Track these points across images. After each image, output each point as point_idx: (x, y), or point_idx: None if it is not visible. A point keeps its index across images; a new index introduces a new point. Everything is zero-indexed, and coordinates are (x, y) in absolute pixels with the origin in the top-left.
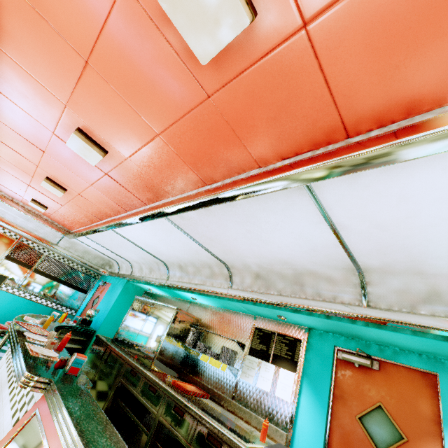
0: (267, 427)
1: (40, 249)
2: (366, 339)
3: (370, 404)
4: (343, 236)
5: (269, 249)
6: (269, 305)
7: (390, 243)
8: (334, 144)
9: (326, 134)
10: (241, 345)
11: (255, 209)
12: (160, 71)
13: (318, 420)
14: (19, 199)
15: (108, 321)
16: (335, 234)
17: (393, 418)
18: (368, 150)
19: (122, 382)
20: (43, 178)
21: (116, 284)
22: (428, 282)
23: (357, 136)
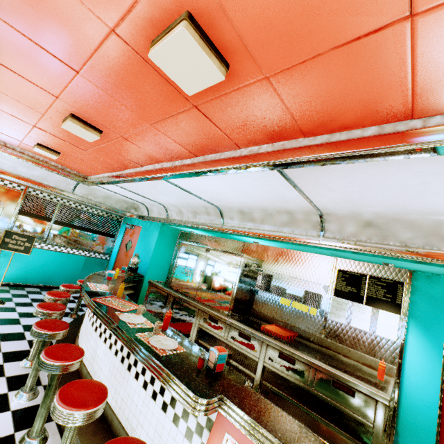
0: (385, 368)
1: (52, 199)
2: None
3: None
4: None
5: (430, 201)
6: (379, 254)
7: None
8: None
9: None
10: (326, 288)
11: None
12: None
13: (433, 356)
14: (15, 144)
15: (153, 265)
16: None
17: None
18: None
19: (203, 328)
20: (62, 116)
21: (148, 228)
22: None
23: None
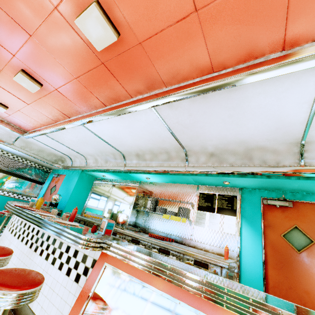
0: (228, 250)
1: None
2: (284, 190)
3: (289, 226)
4: (314, 114)
5: (237, 131)
6: (220, 175)
7: None
8: None
9: None
10: (192, 205)
11: (255, 93)
12: None
13: (257, 241)
14: None
15: (71, 202)
16: (312, 112)
17: (305, 232)
18: None
19: None
20: (14, 72)
21: (71, 175)
22: None
23: None
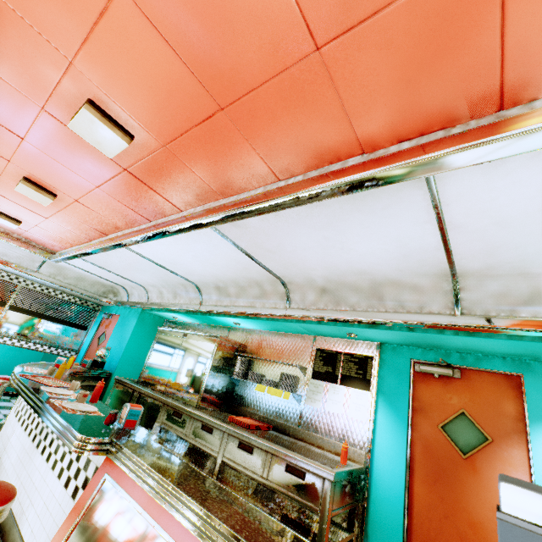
0: (347, 449)
1: (12, 279)
2: (447, 349)
3: (453, 412)
4: (450, 238)
5: (347, 258)
6: (338, 323)
7: (505, 242)
8: (479, 119)
9: (472, 106)
10: (303, 369)
11: (346, 210)
12: (248, 5)
13: (399, 434)
14: None
15: (126, 360)
16: (443, 235)
17: (477, 422)
18: (540, 126)
19: (165, 426)
20: (16, 180)
21: (127, 315)
22: (532, 282)
23: (513, 107)
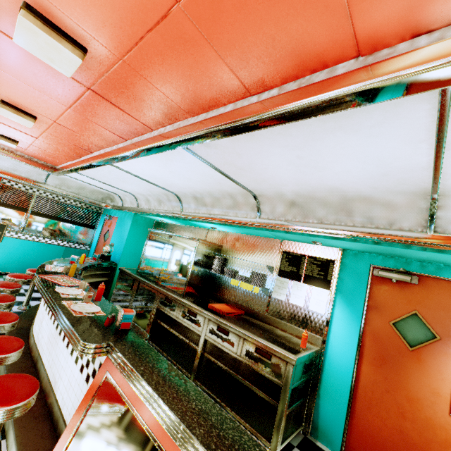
0: (307, 337)
1: (27, 190)
2: (408, 258)
3: (405, 312)
4: (444, 158)
5: (320, 176)
6: (305, 233)
7: None
8: None
9: None
10: (270, 269)
11: (326, 128)
12: None
13: (352, 326)
14: None
15: (126, 254)
16: (438, 155)
17: (428, 322)
18: None
19: (160, 308)
20: None
21: (123, 218)
22: None
23: None
